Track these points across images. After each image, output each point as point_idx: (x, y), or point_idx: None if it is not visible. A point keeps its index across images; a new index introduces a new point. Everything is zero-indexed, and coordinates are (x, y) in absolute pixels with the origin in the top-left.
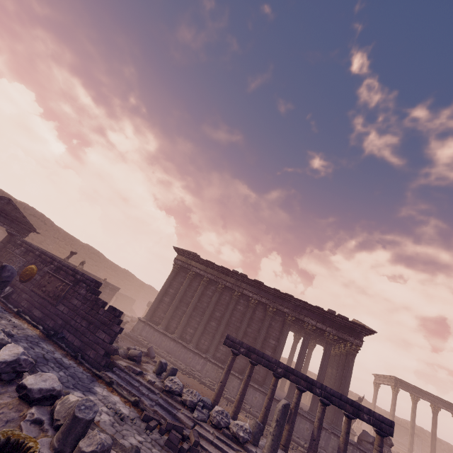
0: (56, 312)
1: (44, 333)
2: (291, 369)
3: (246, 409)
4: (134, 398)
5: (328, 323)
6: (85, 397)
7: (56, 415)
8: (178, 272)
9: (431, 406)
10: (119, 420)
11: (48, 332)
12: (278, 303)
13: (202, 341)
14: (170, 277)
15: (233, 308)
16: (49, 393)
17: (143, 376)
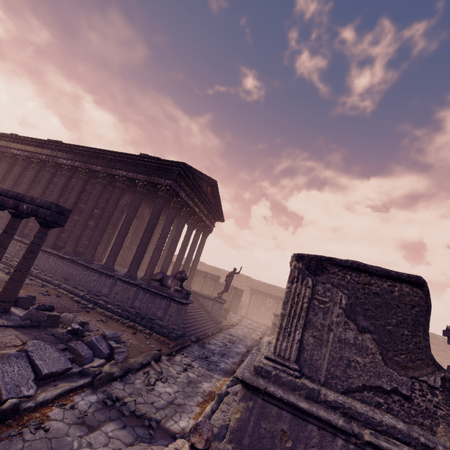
0: None
1: None
2: None
3: (32, 274)
4: None
5: (140, 170)
6: None
7: None
8: None
9: None
10: None
11: None
12: (90, 162)
13: None
14: None
15: (47, 181)
16: None
17: None
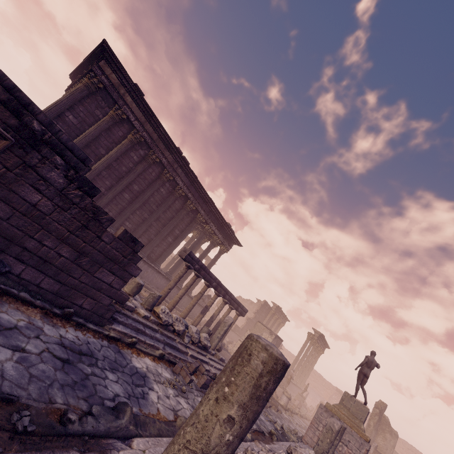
0: None
1: None
2: (221, 284)
3: None
4: (158, 351)
5: (222, 231)
6: None
7: None
8: (92, 93)
9: None
10: (182, 393)
11: None
12: (200, 204)
13: (105, 210)
14: (79, 95)
15: (157, 189)
16: None
17: (134, 310)
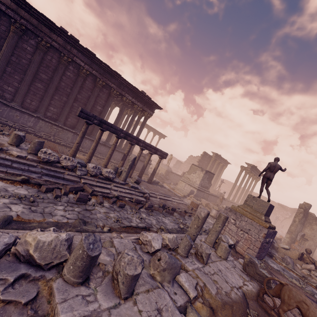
0: None
1: None
2: (129, 134)
3: (79, 150)
4: (20, 177)
5: (139, 99)
6: (83, 236)
7: (43, 261)
8: None
9: (153, 134)
10: (29, 203)
11: None
12: (108, 78)
13: (27, 101)
14: None
15: (62, 73)
16: (3, 251)
17: (6, 153)
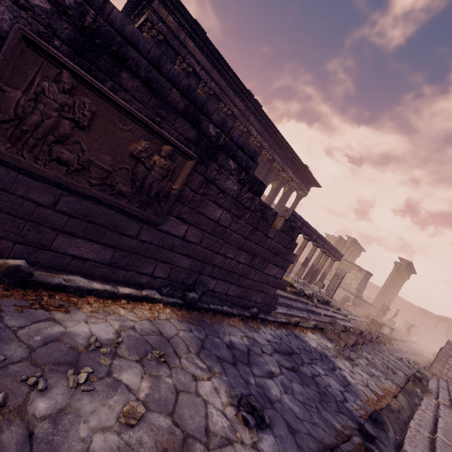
0: (166, 242)
1: (176, 305)
2: (320, 236)
3: None
4: (312, 323)
5: (299, 175)
6: None
7: None
8: None
9: None
10: (351, 361)
11: (187, 299)
12: (276, 151)
13: None
14: None
15: None
16: None
17: None
